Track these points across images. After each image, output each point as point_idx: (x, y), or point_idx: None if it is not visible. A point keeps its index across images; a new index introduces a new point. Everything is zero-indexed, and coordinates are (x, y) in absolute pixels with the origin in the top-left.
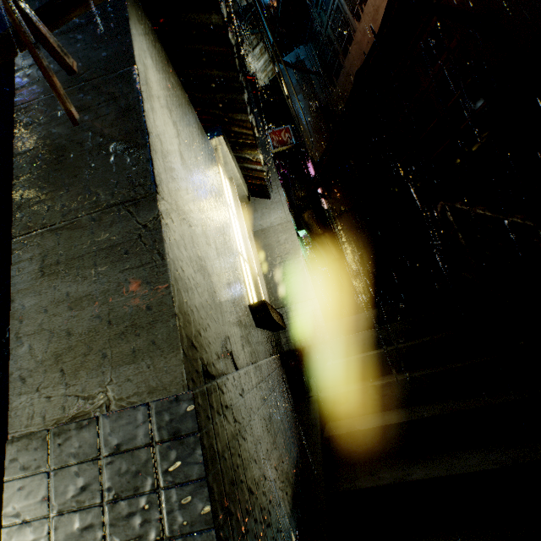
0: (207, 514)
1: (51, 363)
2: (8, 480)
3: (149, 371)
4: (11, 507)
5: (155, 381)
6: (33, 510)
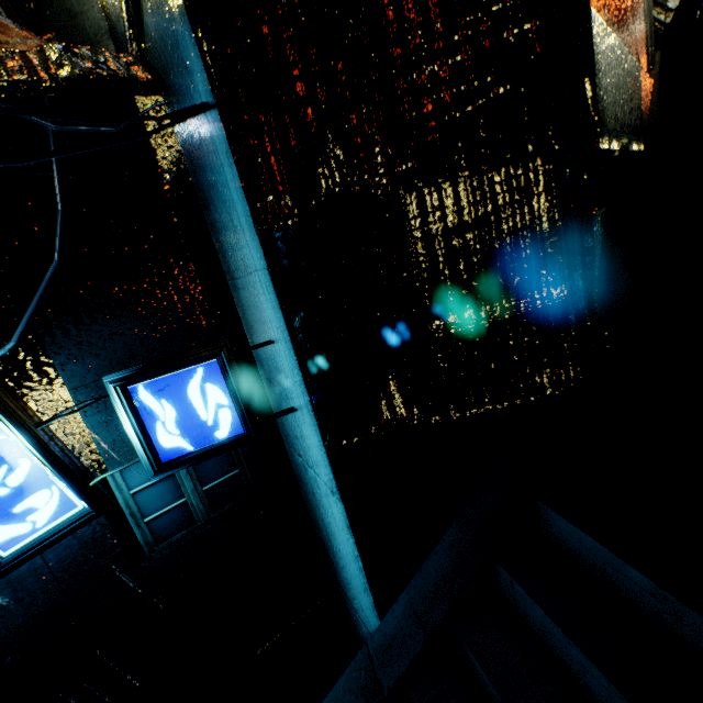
0: None
1: None
2: None
3: None
4: None
5: None
6: None
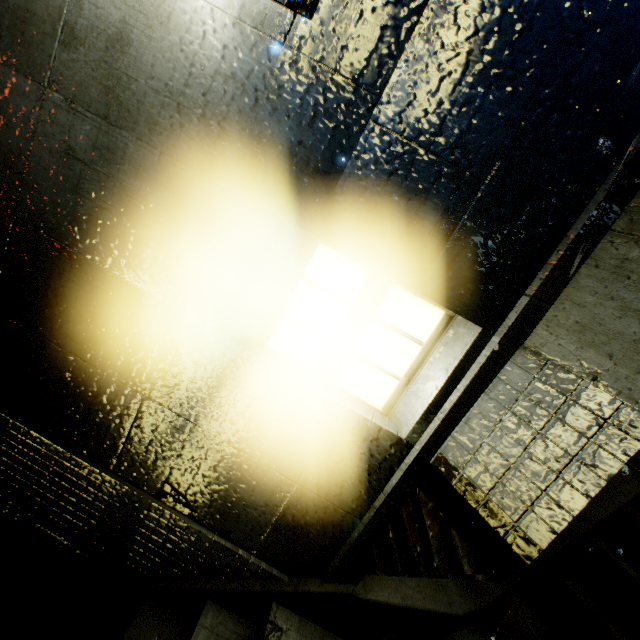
0: (608, 474)
1: (575, 329)
2: (511, 361)
3: (639, 387)
4: (505, 373)
5: (638, 396)
6: (515, 384)
